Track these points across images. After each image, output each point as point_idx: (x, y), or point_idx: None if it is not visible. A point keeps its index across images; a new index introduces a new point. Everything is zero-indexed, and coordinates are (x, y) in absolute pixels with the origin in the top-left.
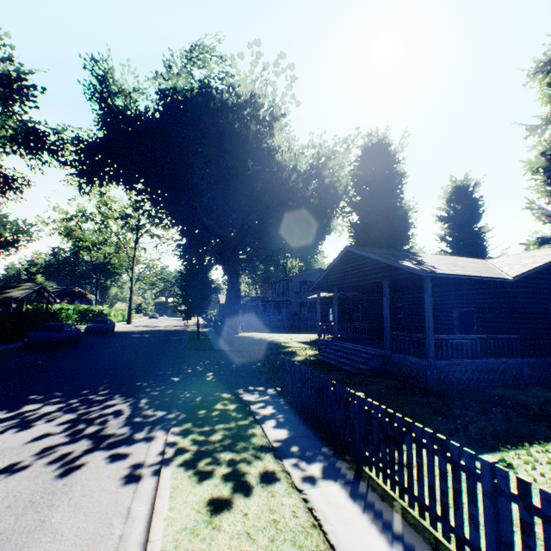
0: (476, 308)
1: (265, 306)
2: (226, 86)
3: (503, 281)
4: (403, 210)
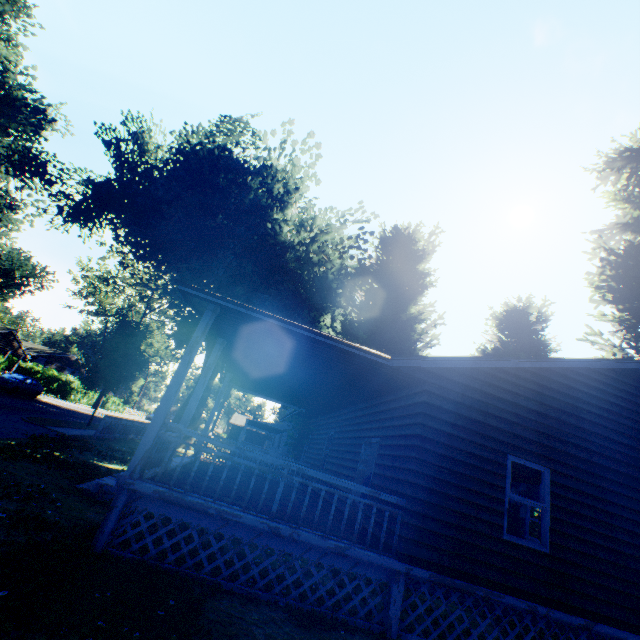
0: (382, 438)
1: (274, 439)
2: (253, 159)
3: (415, 384)
4: (404, 312)
